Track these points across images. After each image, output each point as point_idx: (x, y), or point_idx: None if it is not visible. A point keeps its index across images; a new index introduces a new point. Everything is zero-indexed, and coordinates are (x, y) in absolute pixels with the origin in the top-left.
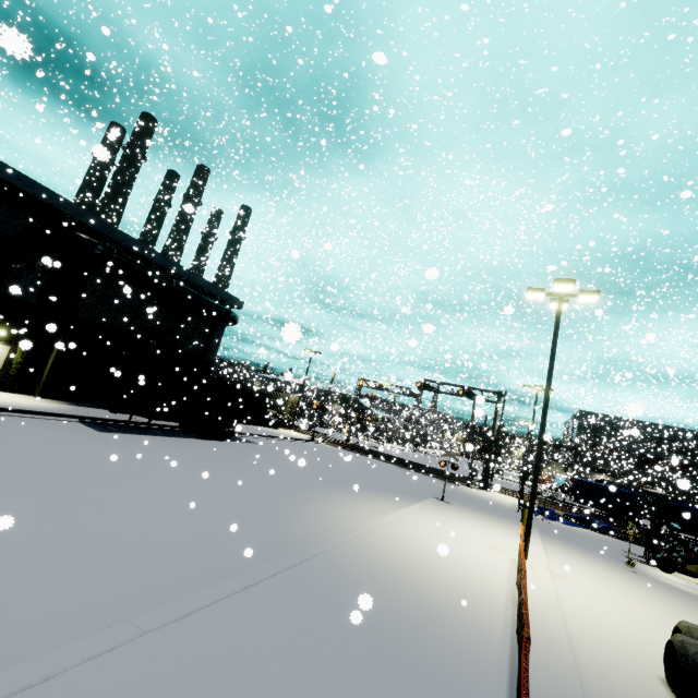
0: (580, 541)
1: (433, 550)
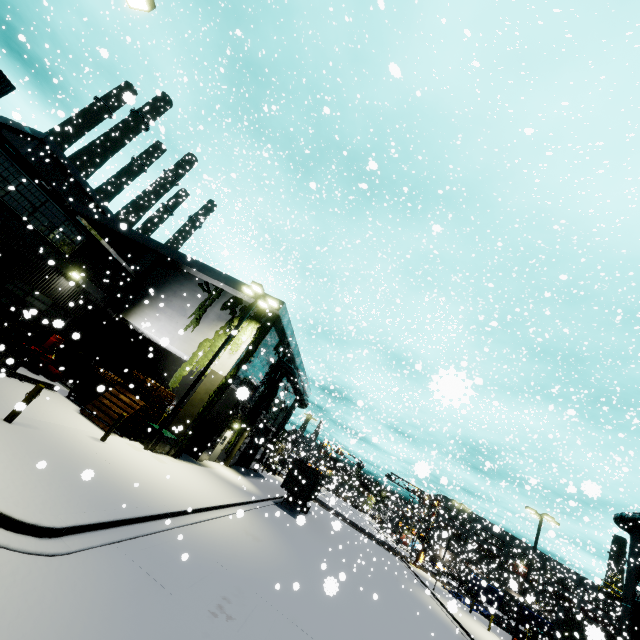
0: (494, 630)
1: None
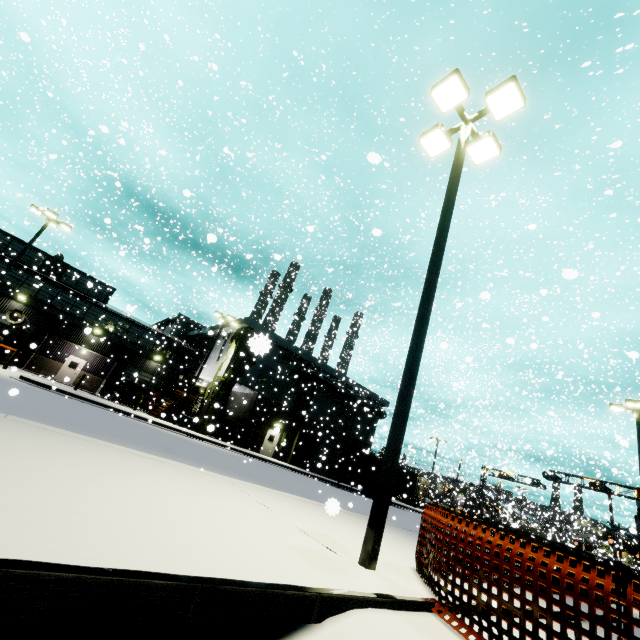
0: None
1: None
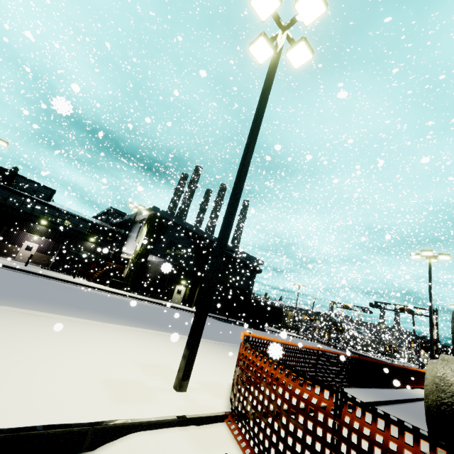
0: None
1: None
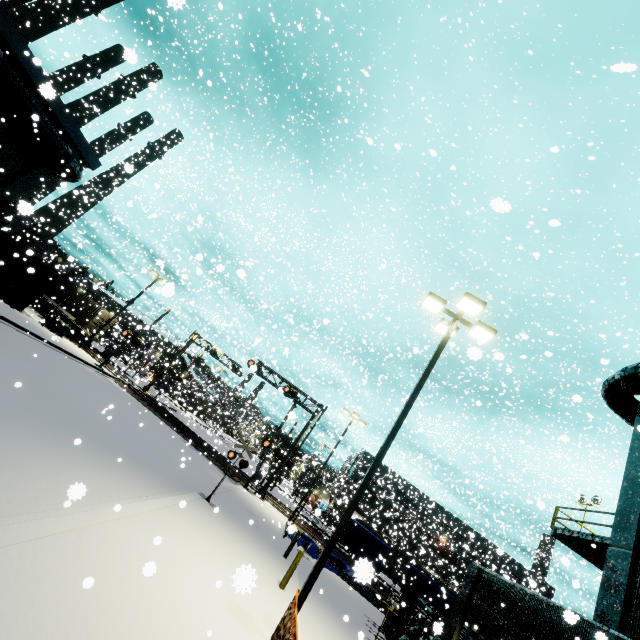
0: (333, 596)
1: (123, 623)
